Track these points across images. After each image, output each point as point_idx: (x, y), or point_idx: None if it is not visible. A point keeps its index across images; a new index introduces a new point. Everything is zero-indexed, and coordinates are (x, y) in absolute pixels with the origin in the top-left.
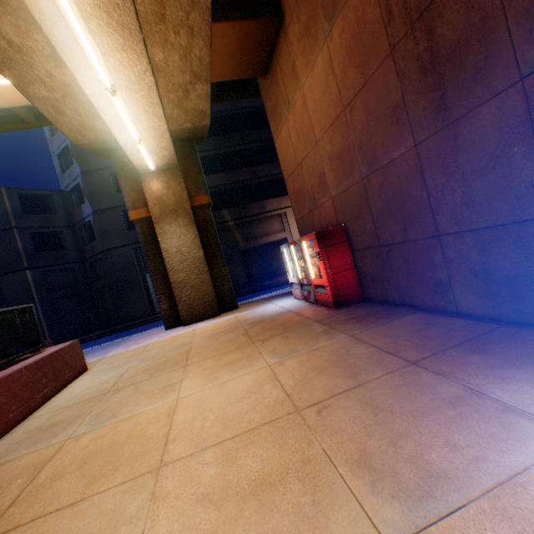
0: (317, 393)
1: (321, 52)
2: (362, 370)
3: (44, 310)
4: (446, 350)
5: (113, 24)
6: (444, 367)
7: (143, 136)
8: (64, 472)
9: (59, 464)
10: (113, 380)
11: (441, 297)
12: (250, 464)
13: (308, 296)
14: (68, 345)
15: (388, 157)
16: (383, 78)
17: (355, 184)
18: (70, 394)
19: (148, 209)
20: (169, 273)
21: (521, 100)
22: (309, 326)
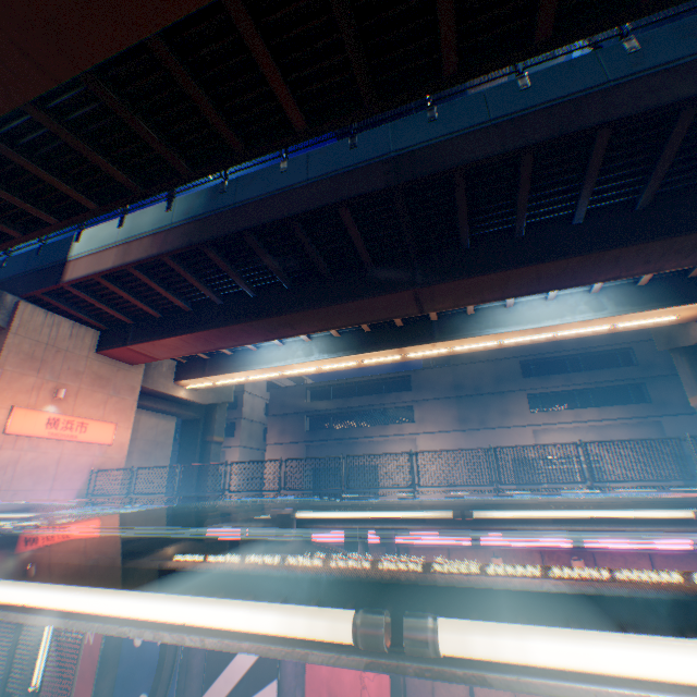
0: None
1: None
2: None
3: None
4: None
5: None
6: None
7: None
8: None
9: None
10: None
11: None
12: None
13: None
14: None
15: None
16: None
17: None
18: None
19: None
20: None
21: None
22: None
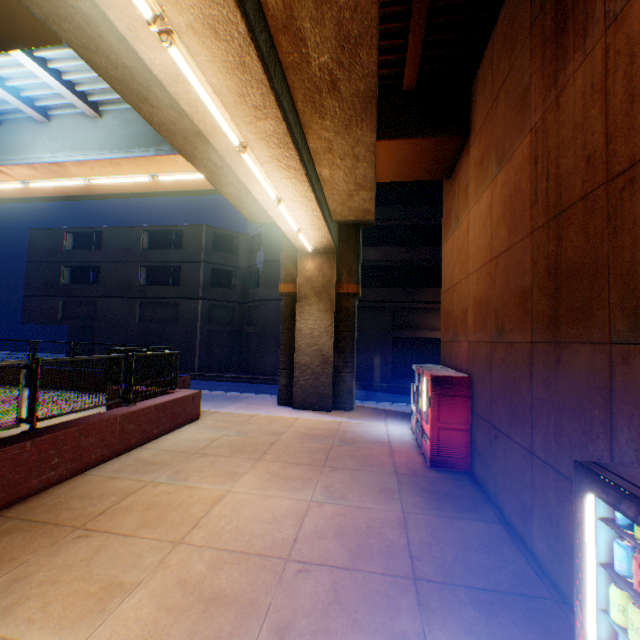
0: (314, 553)
1: (486, 190)
2: (369, 555)
3: (201, 338)
4: (458, 586)
5: (281, 165)
6: (432, 601)
7: (302, 227)
8: (135, 508)
9: (136, 499)
10: (206, 442)
11: (522, 523)
12: (223, 579)
13: (417, 435)
14: (191, 394)
15: (511, 335)
16: (521, 254)
17: (485, 342)
18: (176, 438)
19: (297, 285)
20: (295, 352)
21: (606, 363)
22: (383, 476)
